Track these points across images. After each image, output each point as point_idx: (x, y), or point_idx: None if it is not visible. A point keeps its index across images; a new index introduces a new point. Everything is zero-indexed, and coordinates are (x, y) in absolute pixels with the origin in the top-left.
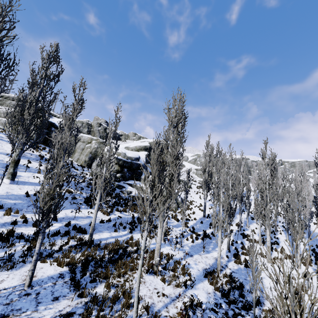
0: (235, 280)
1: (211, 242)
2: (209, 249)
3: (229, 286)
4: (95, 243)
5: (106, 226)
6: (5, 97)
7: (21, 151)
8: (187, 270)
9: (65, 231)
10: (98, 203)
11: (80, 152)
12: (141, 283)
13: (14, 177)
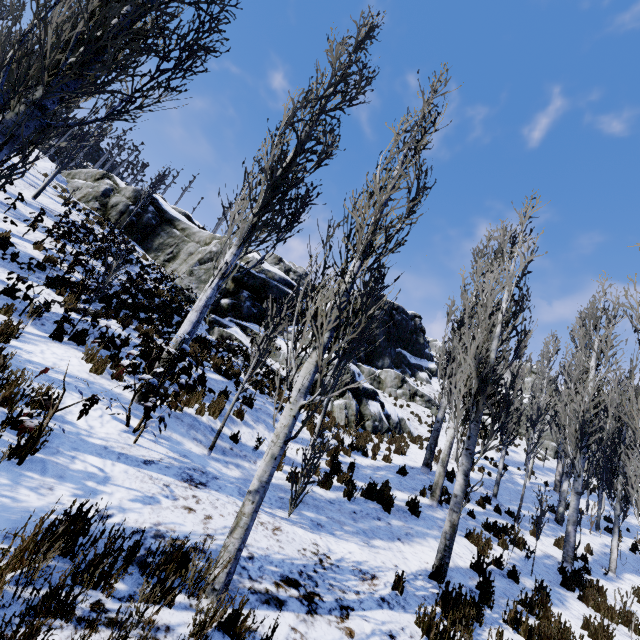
0: None
1: (378, 519)
2: (337, 526)
3: None
4: None
5: (5, 302)
6: None
7: None
8: None
9: None
10: None
11: (184, 259)
12: None
13: None
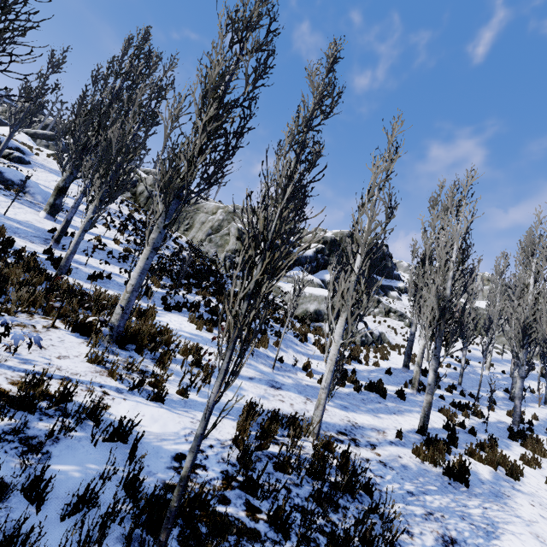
0: (347, 464)
1: (379, 402)
2: (356, 407)
3: (307, 467)
4: (50, 276)
5: None
6: (146, 172)
7: (70, 176)
8: (197, 376)
9: (23, 251)
10: (90, 216)
11: (198, 228)
12: (24, 328)
13: (53, 210)
